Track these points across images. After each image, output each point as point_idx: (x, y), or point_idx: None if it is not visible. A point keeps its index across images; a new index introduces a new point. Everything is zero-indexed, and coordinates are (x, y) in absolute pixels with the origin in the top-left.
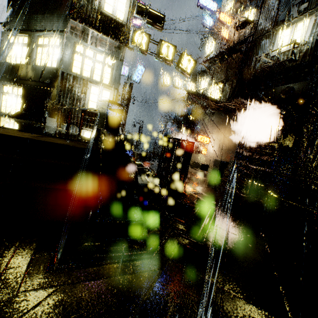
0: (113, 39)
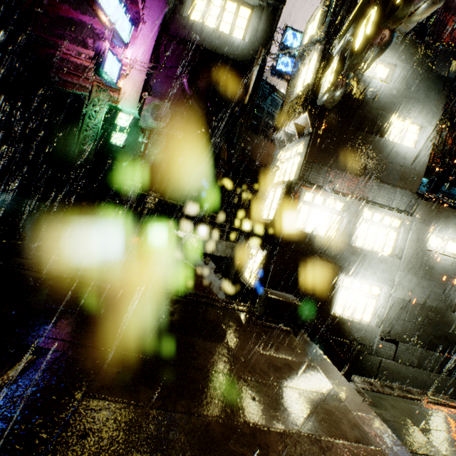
0: (292, 119)
